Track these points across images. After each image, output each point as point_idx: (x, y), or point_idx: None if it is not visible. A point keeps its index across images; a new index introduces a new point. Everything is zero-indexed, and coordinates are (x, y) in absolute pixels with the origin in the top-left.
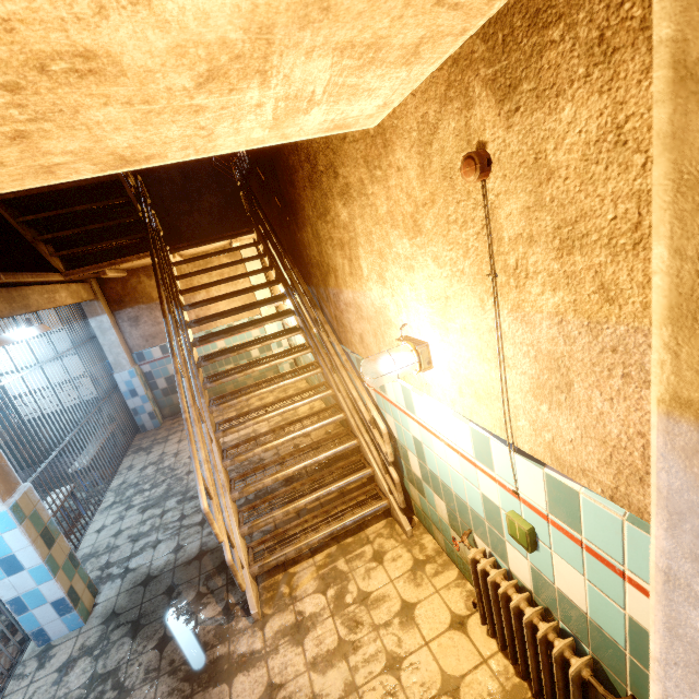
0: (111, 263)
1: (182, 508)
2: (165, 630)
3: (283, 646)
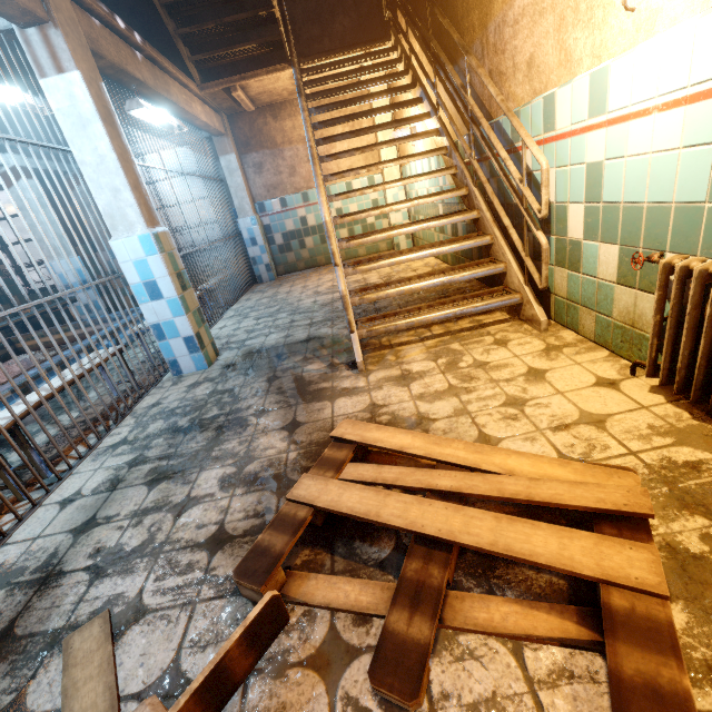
0: (242, 77)
1: (292, 317)
2: (274, 373)
3: (387, 386)
